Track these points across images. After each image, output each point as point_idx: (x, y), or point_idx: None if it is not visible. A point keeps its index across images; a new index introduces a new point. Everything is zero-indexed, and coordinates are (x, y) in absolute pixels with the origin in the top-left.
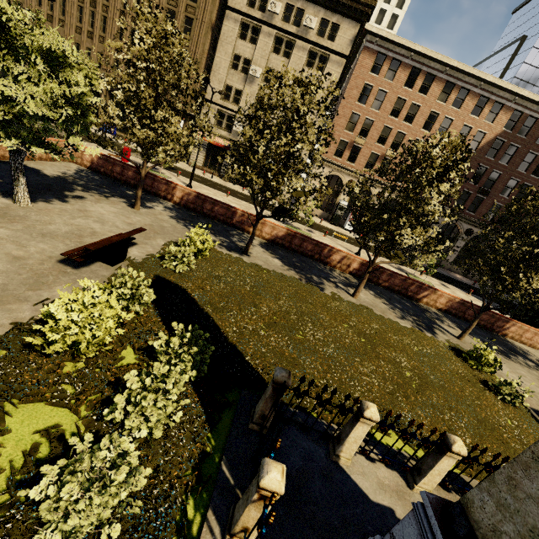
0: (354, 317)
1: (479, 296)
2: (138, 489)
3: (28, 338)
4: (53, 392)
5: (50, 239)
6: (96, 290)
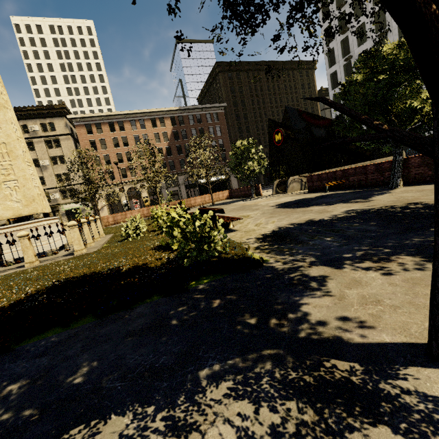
0: None
1: None
2: None
3: None
4: None
5: None
6: None
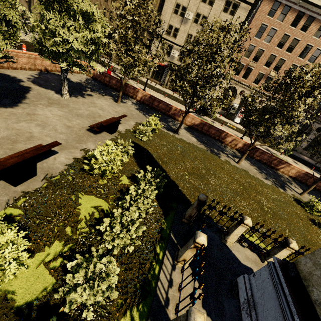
0: (237, 174)
1: (318, 171)
2: (140, 235)
3: (84, 165)
4: (96, 191)
5: (81, 118)
6: (113, 146)
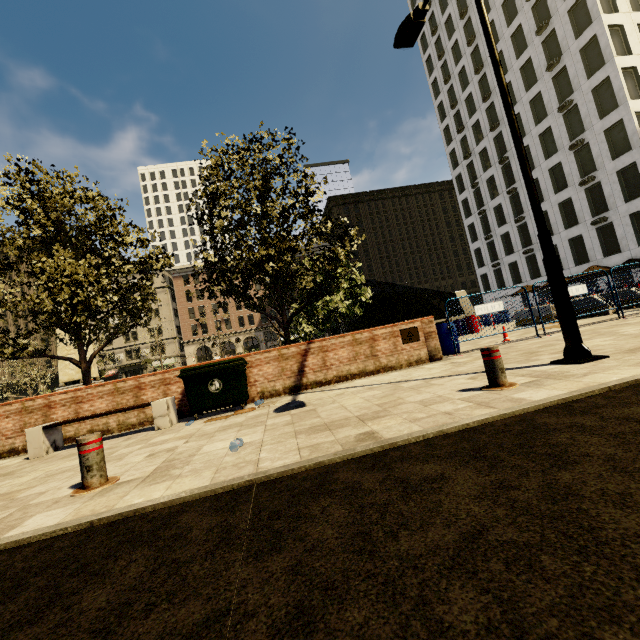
0: None
1: None
2: None
3: None
4: None
5: None
6: None
